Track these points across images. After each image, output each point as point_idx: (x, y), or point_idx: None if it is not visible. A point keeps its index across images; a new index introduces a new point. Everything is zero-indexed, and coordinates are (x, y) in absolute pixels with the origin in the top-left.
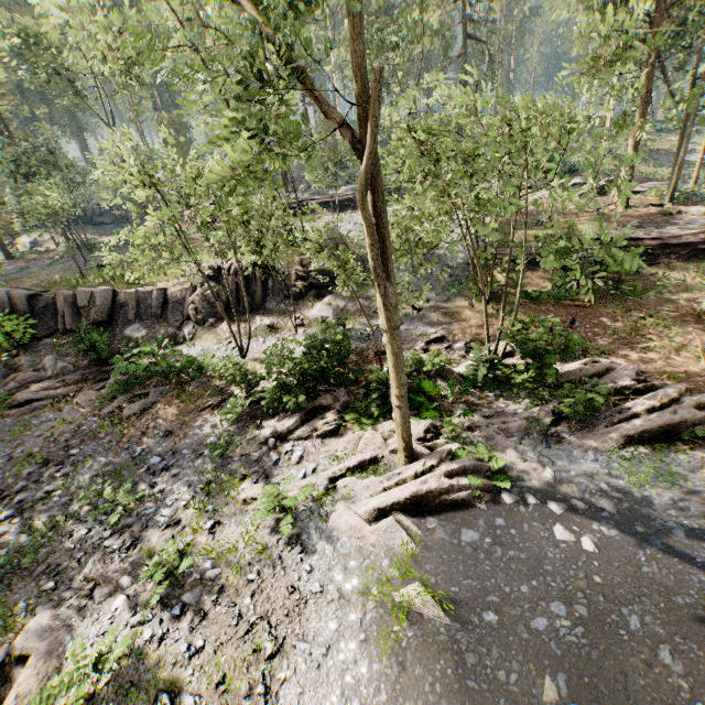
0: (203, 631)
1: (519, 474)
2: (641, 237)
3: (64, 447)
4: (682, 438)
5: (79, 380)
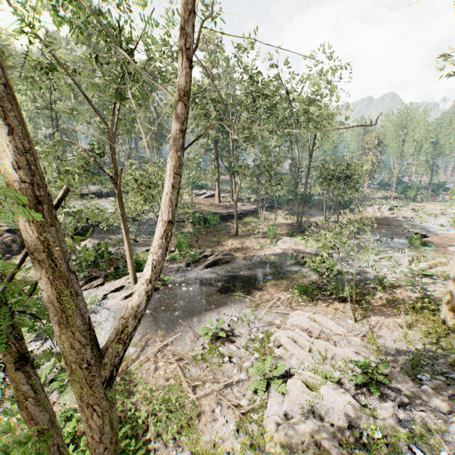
0: None
1: (174, 280)
2: (221, 212)
3: None
4: (220, 264)
5: None
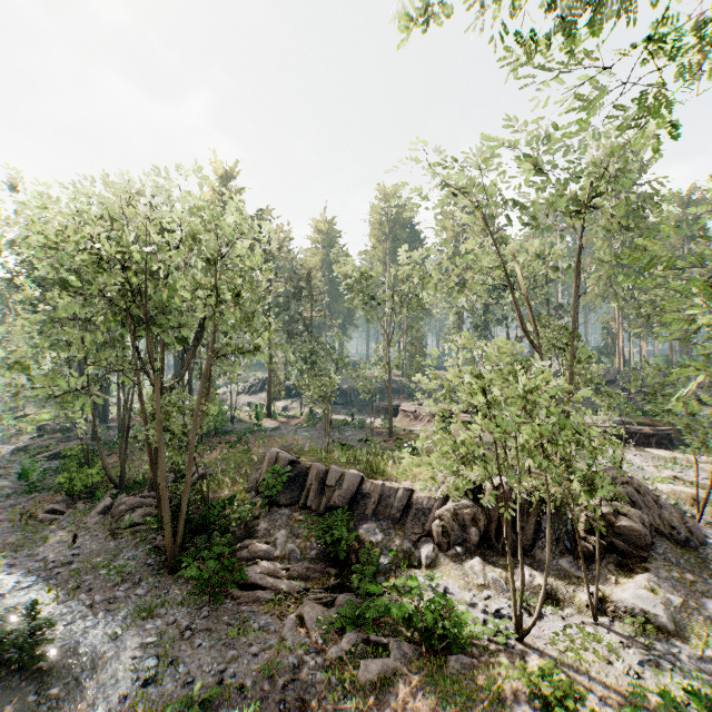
0: None
1: None
2: None
3: (280, 699)
4: None
5: (303, 576)
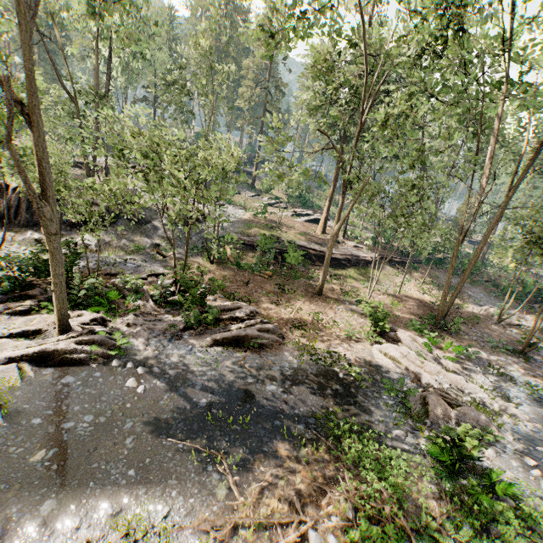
0: None
1: (137, 352)
2: (315, 249)
3: None
4: (245, 346)
5: None
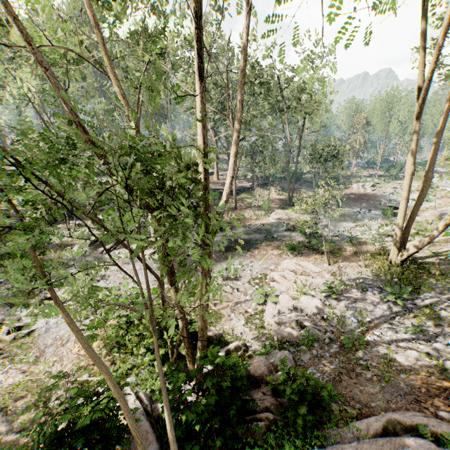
0: (108, 281)
1: None
2: (221, 188)
3: None
4: (223, 230)
5: None
